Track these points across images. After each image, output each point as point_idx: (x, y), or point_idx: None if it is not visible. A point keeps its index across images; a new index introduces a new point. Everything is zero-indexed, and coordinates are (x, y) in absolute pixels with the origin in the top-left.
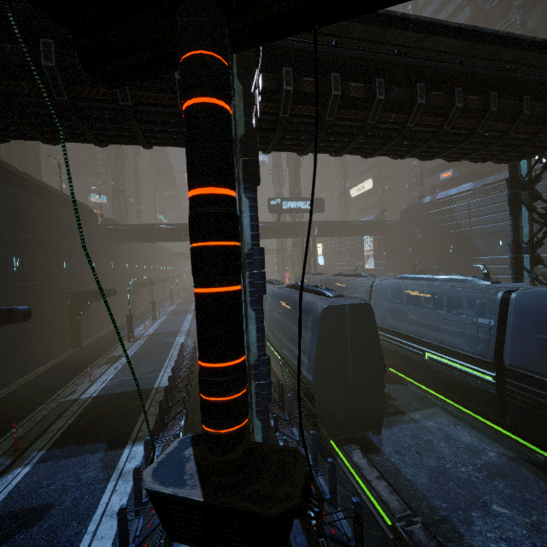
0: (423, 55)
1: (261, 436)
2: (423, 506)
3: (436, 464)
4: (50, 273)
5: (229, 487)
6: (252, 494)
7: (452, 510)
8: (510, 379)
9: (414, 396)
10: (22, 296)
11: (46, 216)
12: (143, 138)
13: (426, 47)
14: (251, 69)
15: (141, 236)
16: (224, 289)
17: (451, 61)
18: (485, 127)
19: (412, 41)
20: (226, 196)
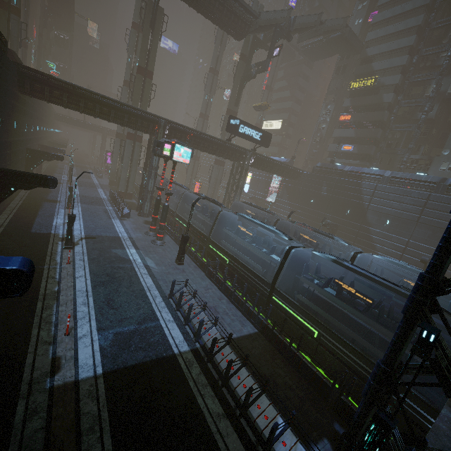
0: None
1: None
2: None
3: None
4: None
5: None
6: None
7: None
8: None
9: None
10: None
11: None
12: None
13: None
14: None
15: (70, 100)
16: None
17: None
18: None
19: None
20: None
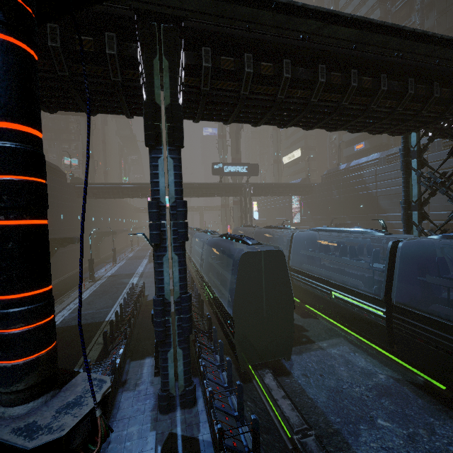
0: (324, 41)
1: (183, 362)
2: (320, 421)
3: (335, 385)
4: None
5: (12, 418)
6: (27, 425)
7: (344, 424)
8: (397, 314)
9: (323, 328)
10: None
11: None
12: (84, 105)
13: (326, 34)
14: (177, 48)
15: (104, 193)
16: (11, 222)
17: (348, 47)
18: (377, 104)
19: (314, 28)
20: (16, 131)
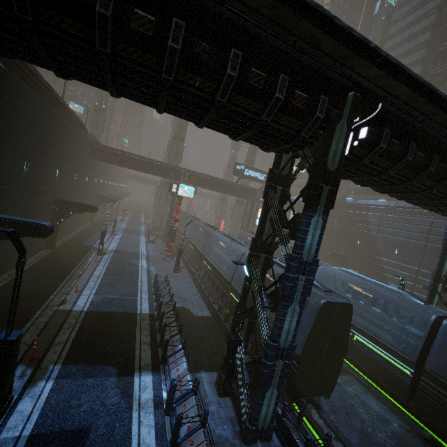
0: None
1: (274, 401)
2: None
3: (361, 427)
4: (46, 179)
5: None
6: None
7: None
8: (426, 378)
9: None
10: (23, 198)
11: (56, 128)
12: (245, 137)
13: None
14: (356, 117)
15: (121, 161)
16: None
17: None
18: None
19: None
20: None
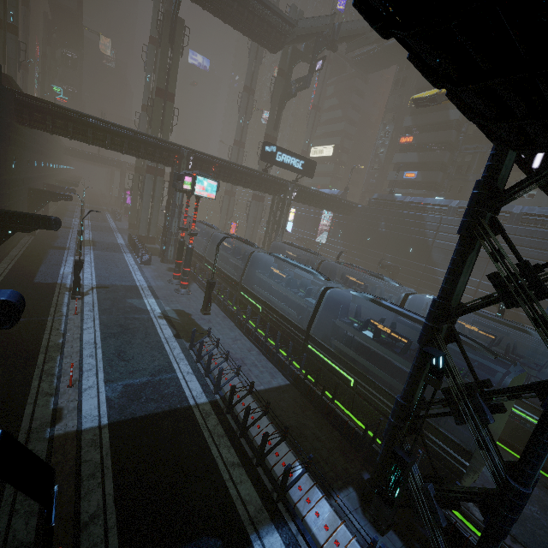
0: None
1: None
2: None
3: None
4: None
5: None
6: None
7: None
8: None
9: None
10: None
11: None
12: None
13: None
14: None
15: (76, 130)
16: None
17: None
18: None
19: None
20: None
